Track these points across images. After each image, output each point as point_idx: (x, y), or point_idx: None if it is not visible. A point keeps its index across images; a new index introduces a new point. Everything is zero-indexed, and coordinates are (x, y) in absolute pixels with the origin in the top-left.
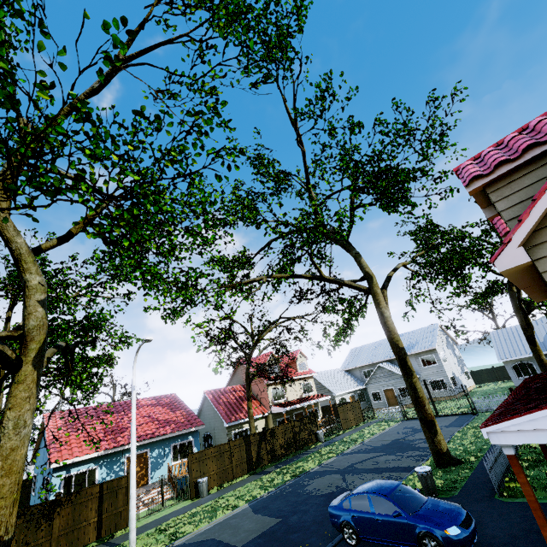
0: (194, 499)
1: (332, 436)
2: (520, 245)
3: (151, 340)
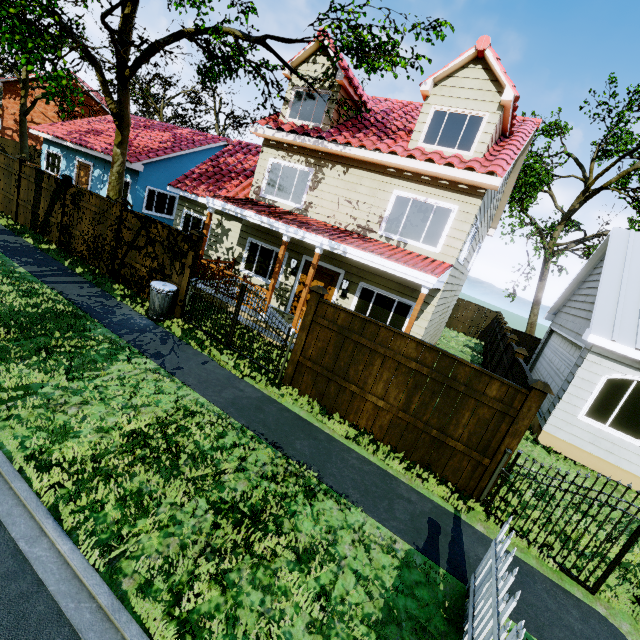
0: None
1: (219, 345)
2: None
3: None
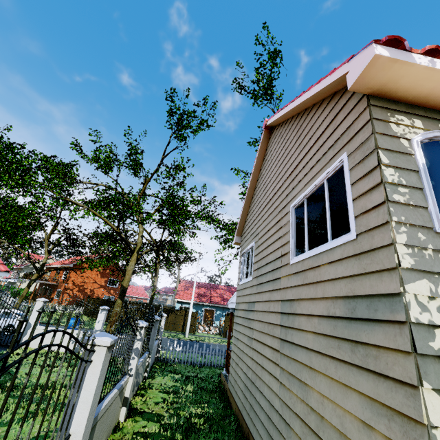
0: (224, 337)
1: None
2: (238, 235)
3: (201, 253)
